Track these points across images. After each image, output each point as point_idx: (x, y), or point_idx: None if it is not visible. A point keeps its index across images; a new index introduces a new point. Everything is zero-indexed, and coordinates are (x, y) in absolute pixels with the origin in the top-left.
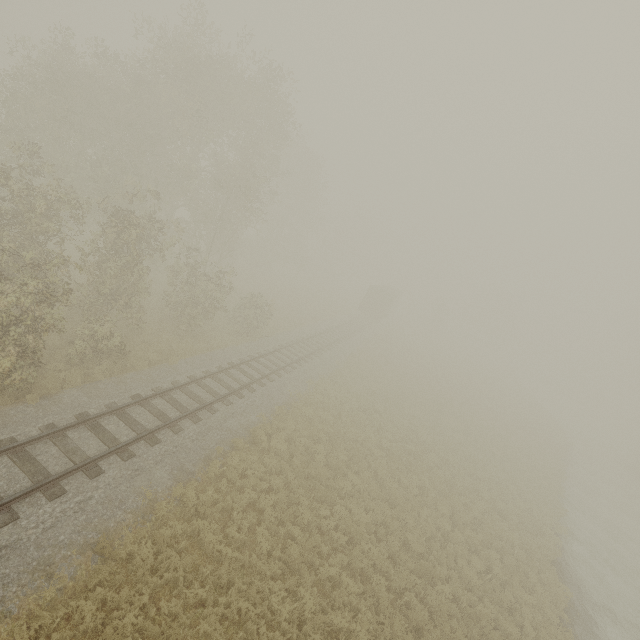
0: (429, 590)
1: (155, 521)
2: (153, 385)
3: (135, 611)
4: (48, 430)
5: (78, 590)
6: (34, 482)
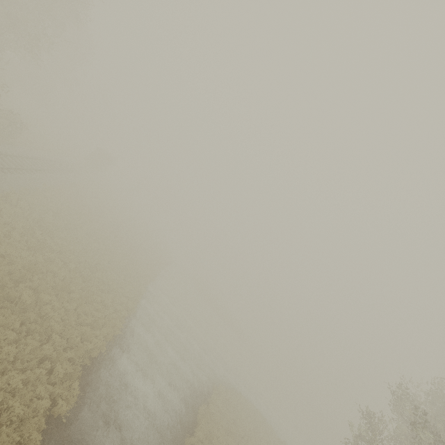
0: (92, 275)
1: None
2: None
3: None
4: None
5: None
6: None
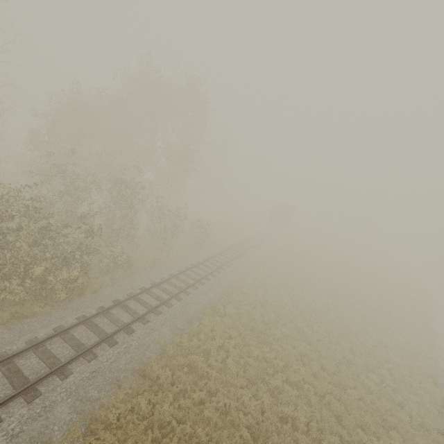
0: (342, 394)
1: (167, 357)
2: (150, 281)
3: (168, 404)
4: (100, 310)
5: (134, 395)
6: (100, 338)
